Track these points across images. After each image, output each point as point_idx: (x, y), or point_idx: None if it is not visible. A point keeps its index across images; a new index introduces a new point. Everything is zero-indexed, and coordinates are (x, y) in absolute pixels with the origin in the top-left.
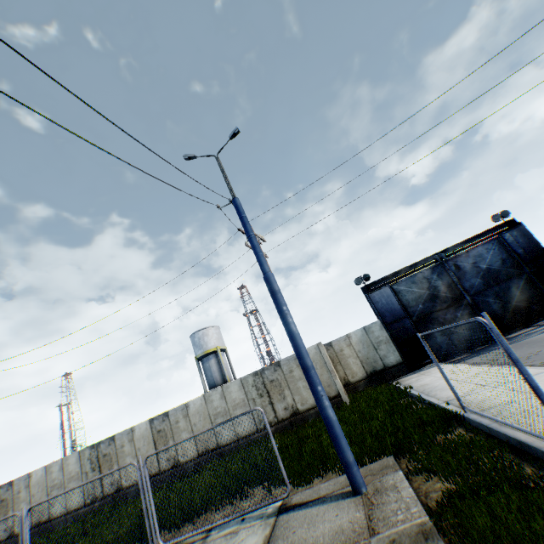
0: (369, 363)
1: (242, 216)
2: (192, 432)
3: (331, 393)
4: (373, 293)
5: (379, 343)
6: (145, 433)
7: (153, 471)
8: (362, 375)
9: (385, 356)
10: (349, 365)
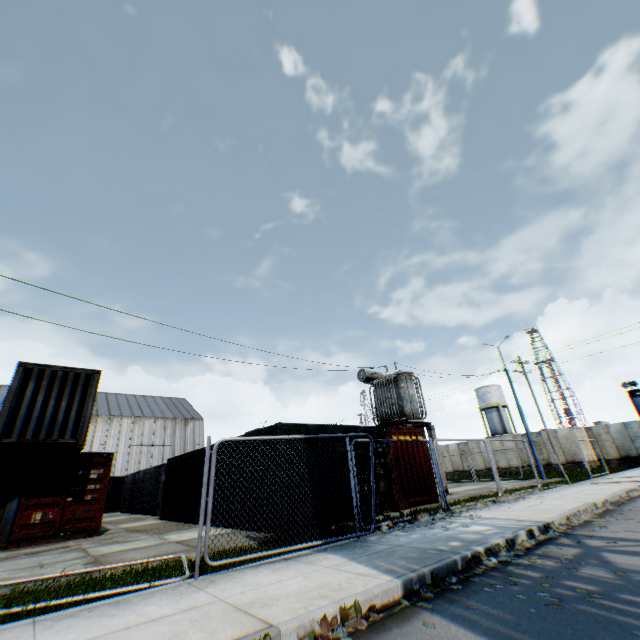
0: (622, 449)
1: (508, 378)
2: (481, 456)
3: (575, 459)
4: (635, 398)
5: (635, 437)
6: (455, 450)
7: (460, 469)
8: (614, 456)
9: (639, 448)
10: (604, 447)
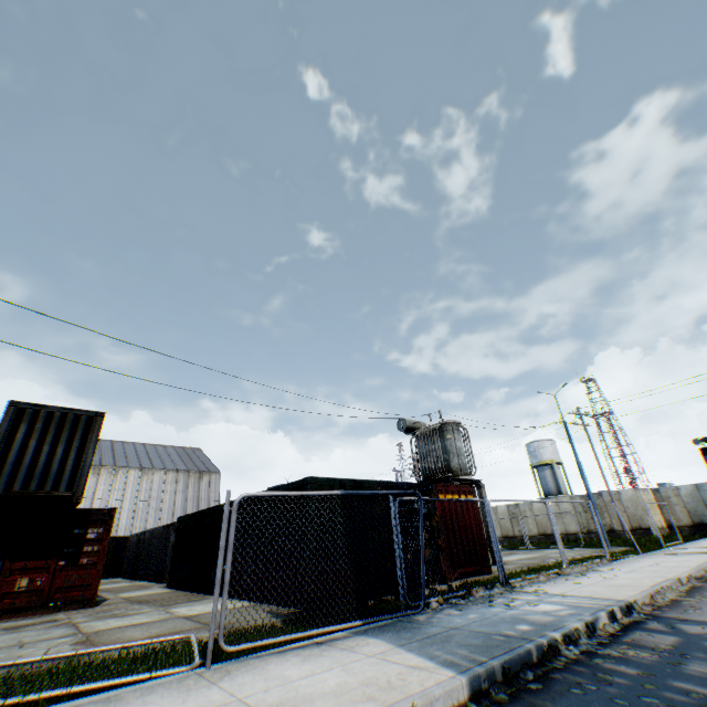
0: (695, 515)
1: (566, 431)
2: (534, 520)
3: (642, 525)
4: None
5: None
6: (504, 512)
7: (509, 534)
8: (686, 522)
9: None
10: (674, 512)
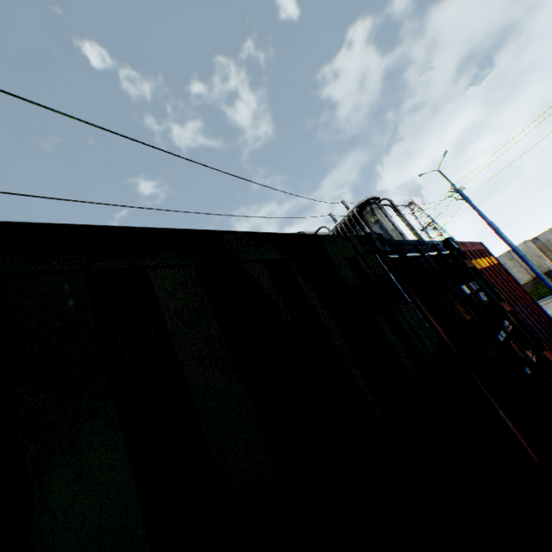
0: None
1: (465, 198)
2: None
3: (542, 271)
4: None
5: None
6: None
7: None
8: None
9: None
10: None
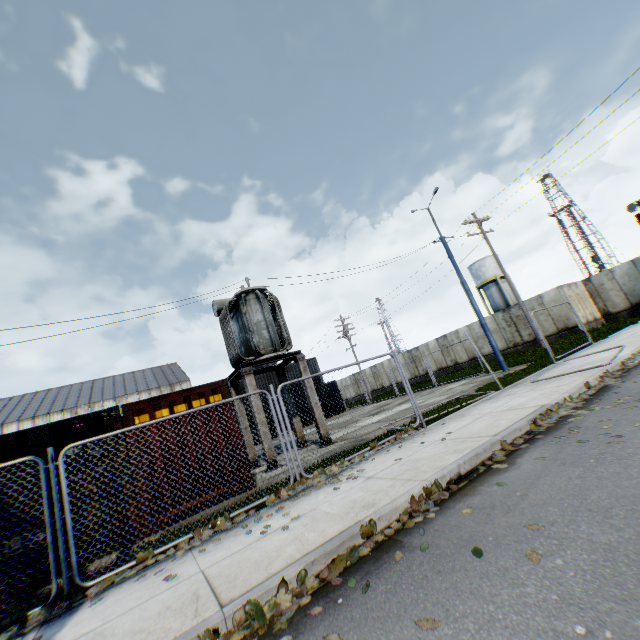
0: (633, 295)
1: (446, 249)
2: (463, 347)
3: (569, 324)
4: None
5: None
6: (435, 347)
7: (443, 366)
8: (623, 306)
9: None
10: (609, 298)
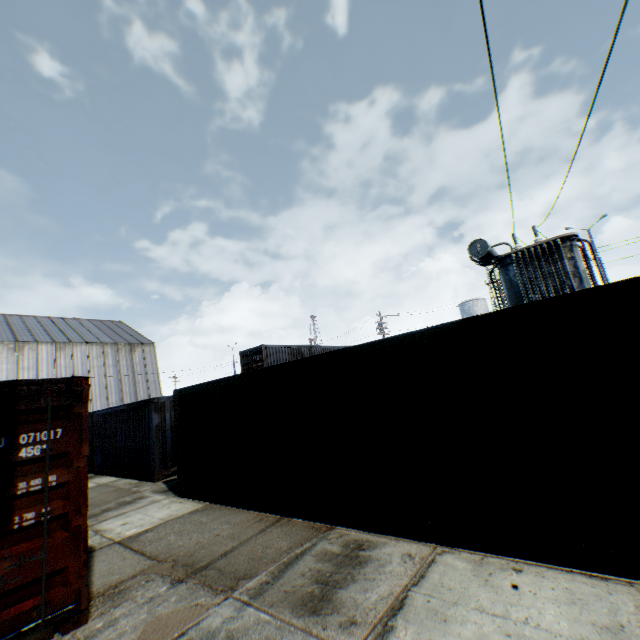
0: None
1: (601, 268)
2: None
3: None
4: None
5: None
6: None
7: None
8: None
9: None
10: None
